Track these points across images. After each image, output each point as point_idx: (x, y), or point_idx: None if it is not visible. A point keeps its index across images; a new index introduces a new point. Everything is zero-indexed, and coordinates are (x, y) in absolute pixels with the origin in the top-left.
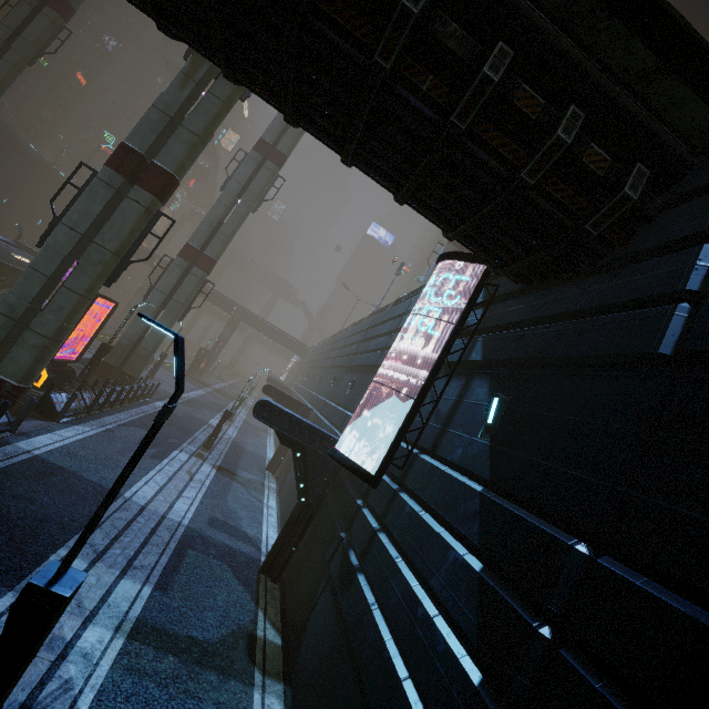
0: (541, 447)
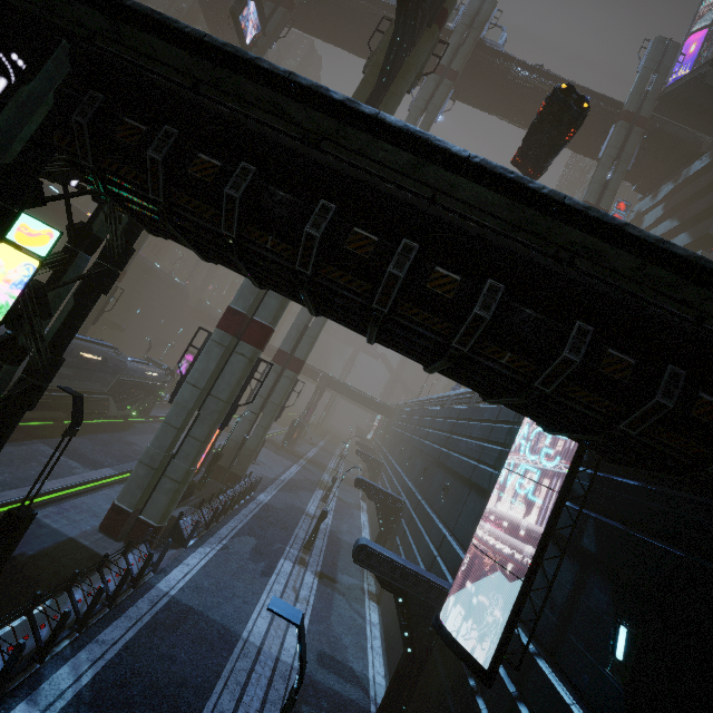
0: None
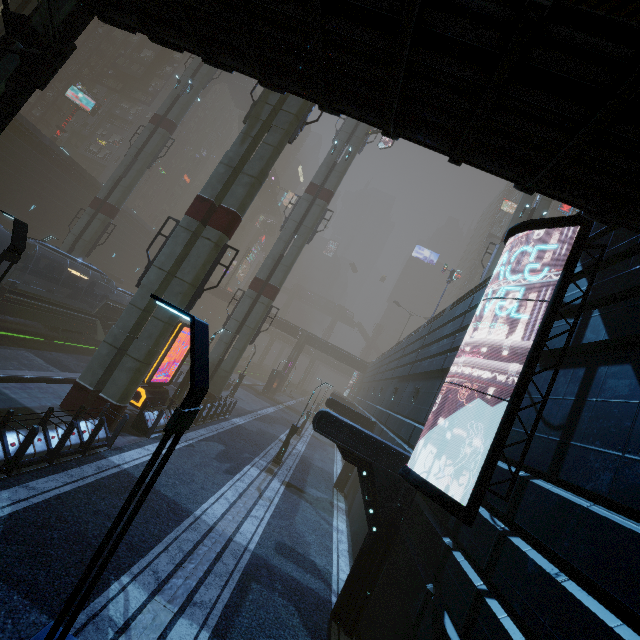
0: None
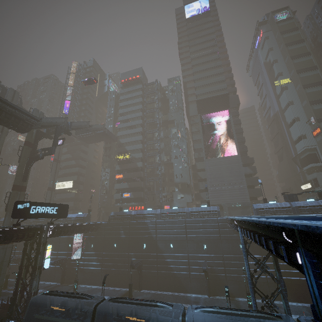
0: (98, 247)
